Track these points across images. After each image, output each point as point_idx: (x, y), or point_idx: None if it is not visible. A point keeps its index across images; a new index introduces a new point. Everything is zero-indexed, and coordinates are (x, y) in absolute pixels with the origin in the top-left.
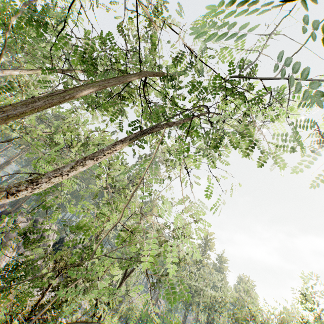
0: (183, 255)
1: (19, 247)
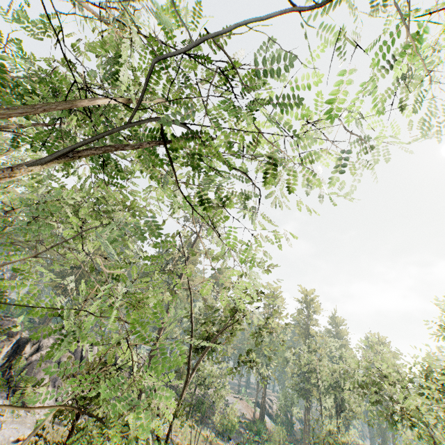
0: (264, 324)
1: (54, 379)
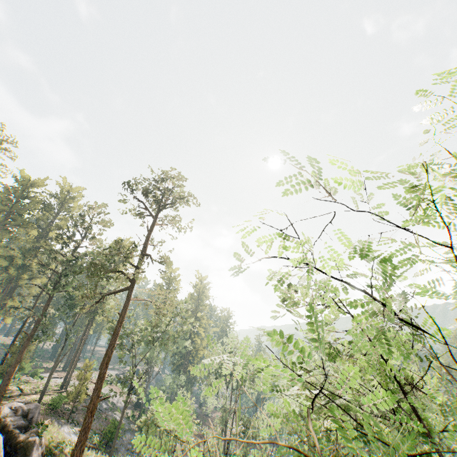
0: None
1: None
